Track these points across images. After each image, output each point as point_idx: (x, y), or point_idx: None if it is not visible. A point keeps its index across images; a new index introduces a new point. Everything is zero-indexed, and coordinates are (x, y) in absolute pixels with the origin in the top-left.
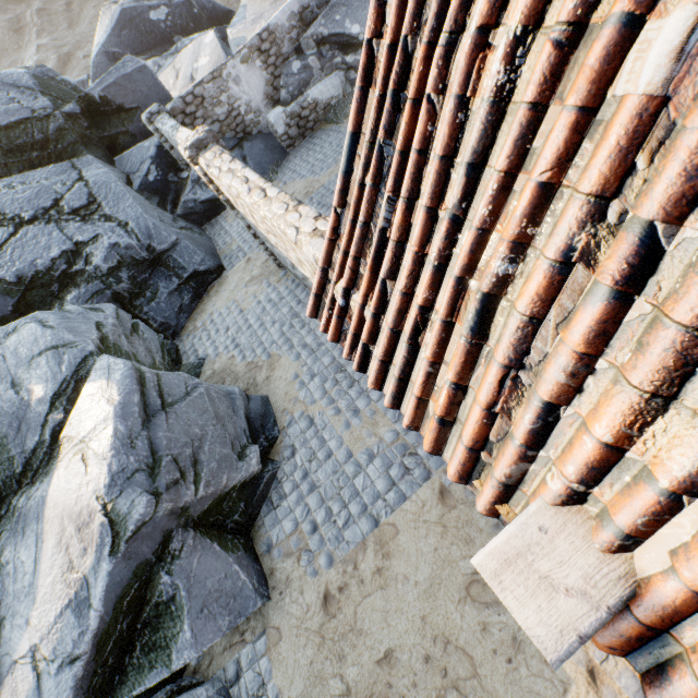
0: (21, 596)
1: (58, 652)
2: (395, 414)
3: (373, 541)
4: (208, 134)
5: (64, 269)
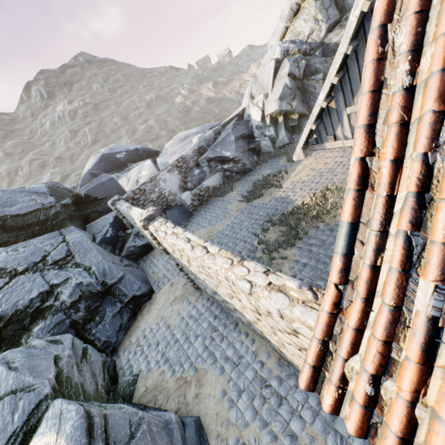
0: None
1: None
2: (336, 441)
3: None
4: (156, 211)
5: (38, 306)
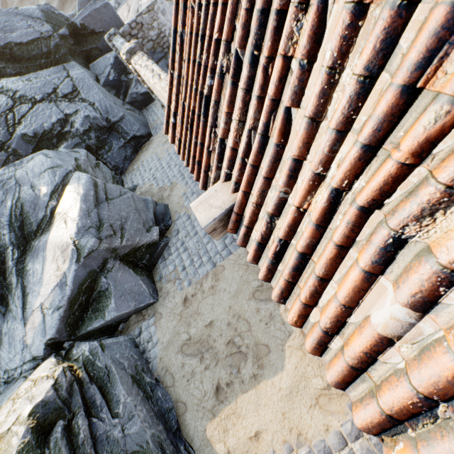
0: (36, 283)
1: (52, 305)
2: None
3: (212, 274)
4: (137, 45)
5: (59, 130)
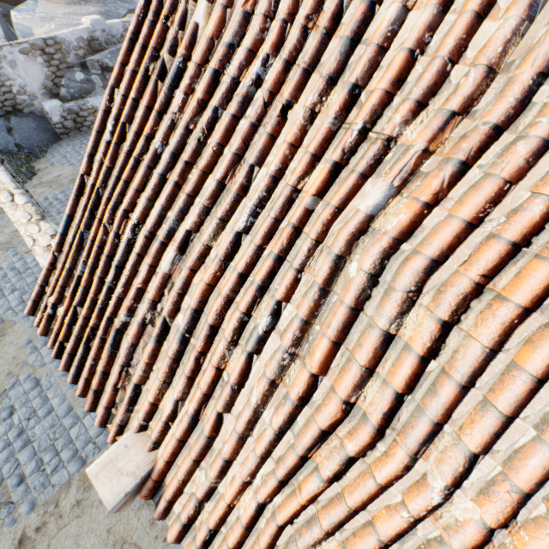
0: None
1: None
2: None
3: (78, 479)
4: None
5: None
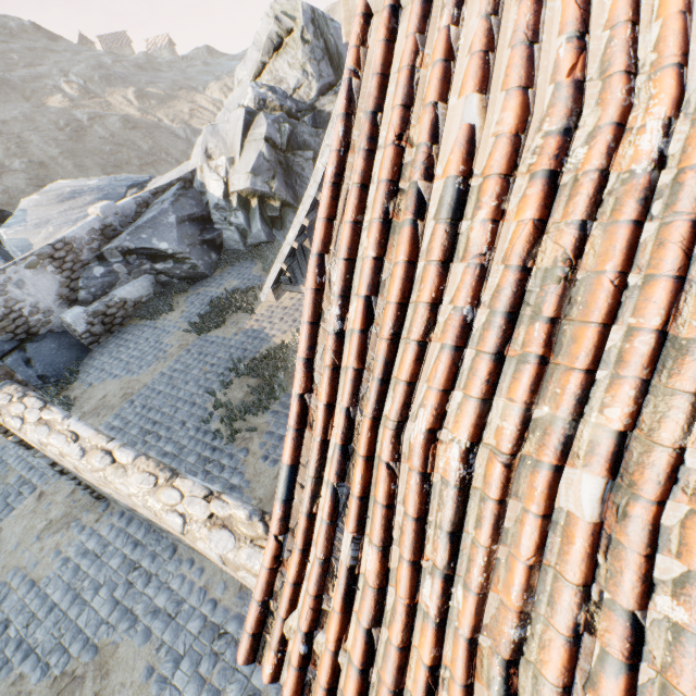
0: None
1: None
2: None
3: None
4: None
5: None
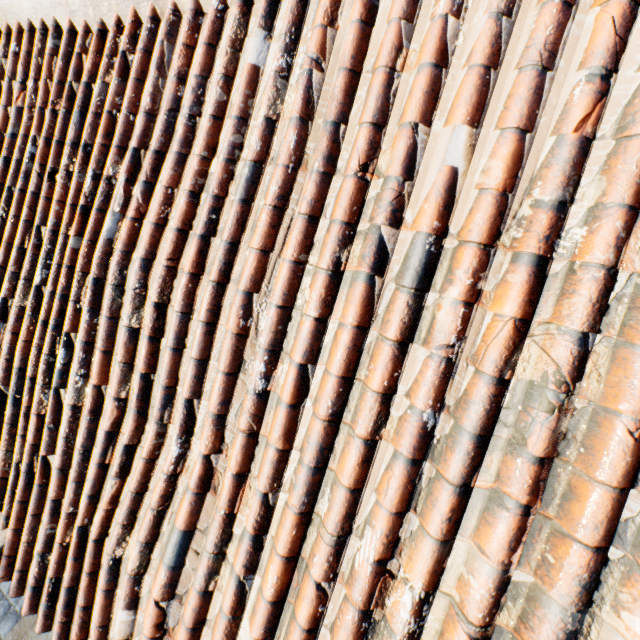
0: None
1: None
2: None
3: (11, 639)
4: None
5: None
